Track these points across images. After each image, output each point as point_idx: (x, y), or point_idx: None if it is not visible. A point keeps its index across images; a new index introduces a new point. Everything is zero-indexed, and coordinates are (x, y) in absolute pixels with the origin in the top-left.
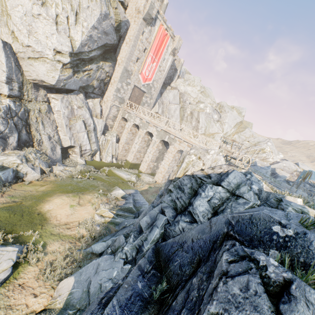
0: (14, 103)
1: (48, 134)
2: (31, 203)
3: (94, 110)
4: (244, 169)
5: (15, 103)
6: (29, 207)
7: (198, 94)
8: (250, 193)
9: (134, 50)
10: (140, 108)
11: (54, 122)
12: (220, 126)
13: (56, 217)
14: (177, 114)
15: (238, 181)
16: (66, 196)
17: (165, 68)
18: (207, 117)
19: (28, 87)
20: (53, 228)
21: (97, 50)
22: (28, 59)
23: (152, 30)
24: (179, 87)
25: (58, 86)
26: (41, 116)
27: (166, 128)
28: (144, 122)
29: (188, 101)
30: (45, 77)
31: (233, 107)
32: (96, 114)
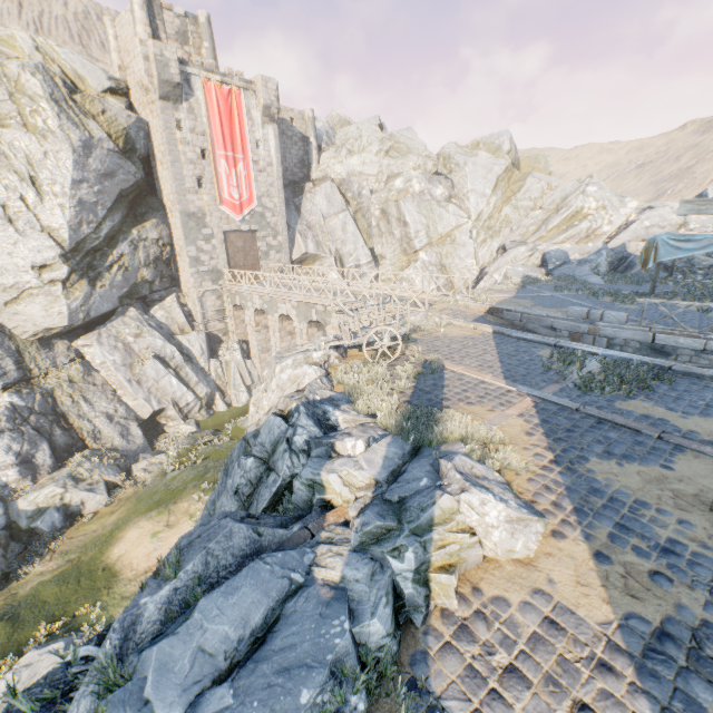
0: (19, 395)
1: (104, 412)
2: (94, 554)
3: (174, 321)
4: (302, 397)
5: (21, 393)
6: (91, 562)
7: (379, 163)
8: (284, 458)
9: (180, 170)
10: (263, 267)
11: (107, 386)
12: (459, 208)
13: (131, 565)
14: (354, 232)
15: (276, 437)
16: (146, 519)
17: (270, 159)
18: (422, 203)
19: (33, 353)
20: (127, 585)
21: (112, 215)
22: (6, 307)
23: (195, 106)
24: (332, 170)
25: (77, 323)
26: (78, 388)
27: (302, 296)
28: (267, 300)
29: (367, 189)
30: (47, 320)
31: (477, 144)
32: (181, 327)
